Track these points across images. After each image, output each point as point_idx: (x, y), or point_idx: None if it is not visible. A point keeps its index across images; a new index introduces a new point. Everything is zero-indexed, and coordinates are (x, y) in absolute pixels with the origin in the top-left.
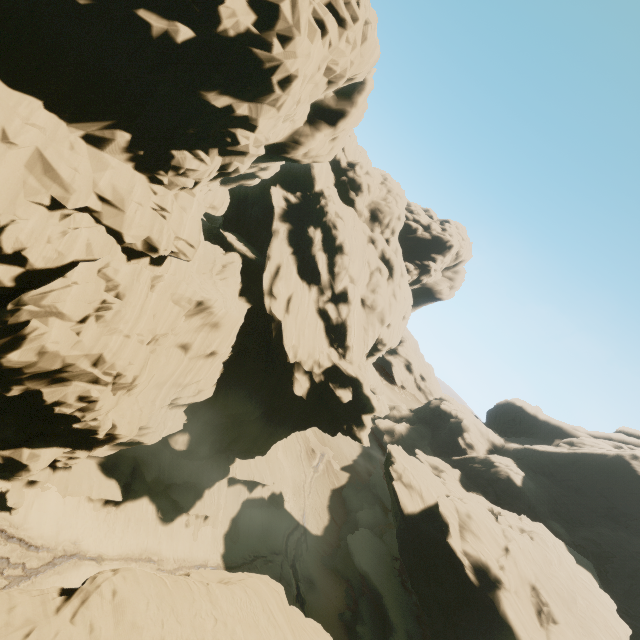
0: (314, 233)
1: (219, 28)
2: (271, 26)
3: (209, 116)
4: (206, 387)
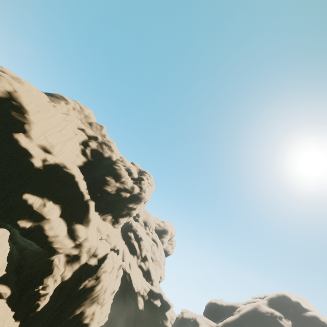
0: (131, 234)
1: (134, 193)
2: (142, 190)
3: (128, 209)
4: (108, 313)
